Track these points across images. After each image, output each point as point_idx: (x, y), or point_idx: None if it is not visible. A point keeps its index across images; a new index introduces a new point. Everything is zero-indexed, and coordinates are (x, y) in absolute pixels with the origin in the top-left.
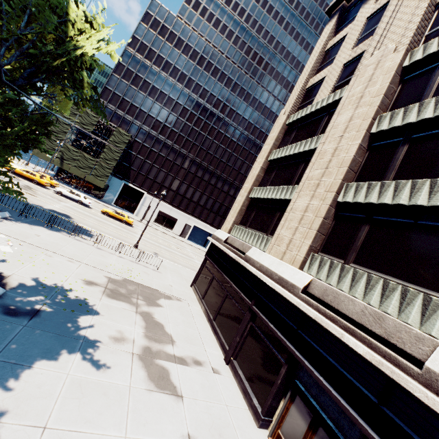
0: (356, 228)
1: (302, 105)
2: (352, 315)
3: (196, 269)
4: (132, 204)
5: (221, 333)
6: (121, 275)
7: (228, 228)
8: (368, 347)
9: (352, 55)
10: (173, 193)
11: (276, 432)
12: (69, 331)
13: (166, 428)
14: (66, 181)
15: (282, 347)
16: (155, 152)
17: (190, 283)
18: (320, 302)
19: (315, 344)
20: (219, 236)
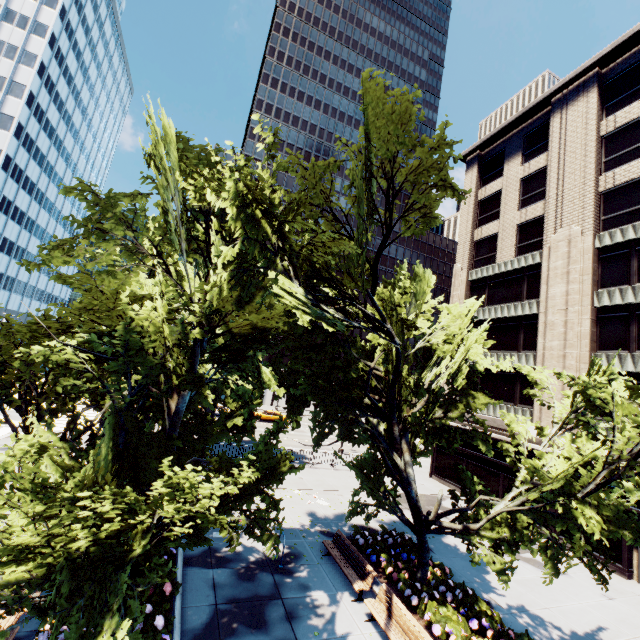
0: None
1: (478, 259)
2: None
3: None
4: None
5: None
6: None
7: None
8: None
9: (524, 218)
10: None
11: None
12: (459, 553)
13: (588, 594)
14: None
15: None
16: None
17: (424, 474)
18: None
19: None
20: None
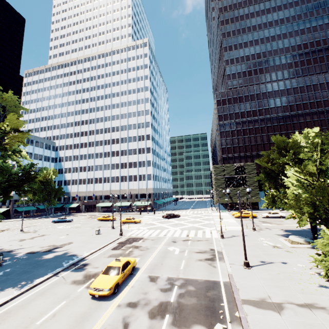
0: None
1: None
2: None
3: None
4: None
5: None
6: None
7: None
8: None
9: None
10: None
11: None
12: None
13: None
14: (234, 208)
15: None
16: None
17: None
18: None
19: None
20: None
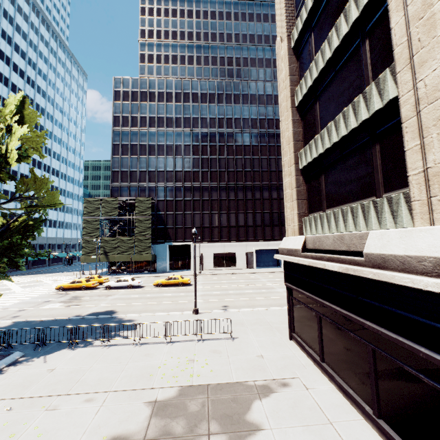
0: None
1: (298, 8)
2: None
3: (283, 301)
4: (186, 261)
5: None
6: (174, 383)
7: (296, 227)
8: None
9: None
10: (216, 229)
11: None
12: None
13: None
14: (119, 271)
15: None
16: (180, 201)
17: (286, 333)
18: None
19: None
20: (289, 246)
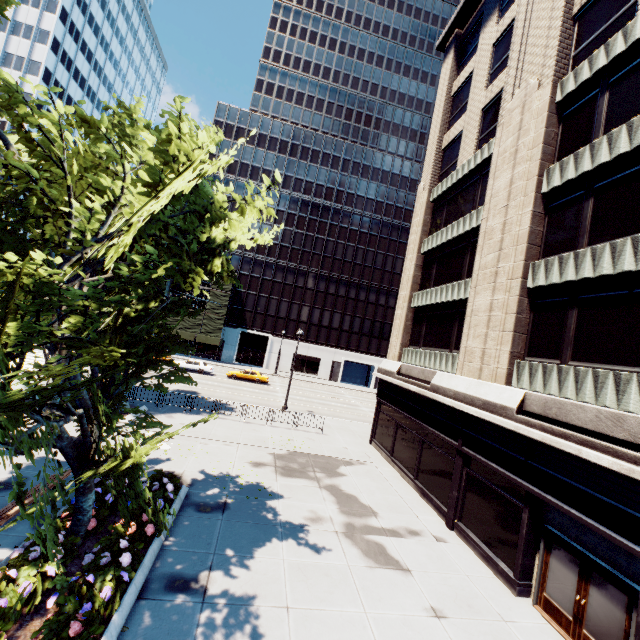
0: (562, 316)
1: (443, 171)
2: (587, 425)
3: (367, 419)
4: (258, 355)
5: (431, 492)
6: (284, 448)
7: (396, 354)
8: (614, 457)
9: (489, 97)
10: (304, 325)
11: (541, 596)
12: (263, 519)
13: (404, 602)
14: None
15: (515, 488)
16: (268, 281)
17: (367, 440)
18: (544, 420)
19: (553, 472)
20: (387, 368)
